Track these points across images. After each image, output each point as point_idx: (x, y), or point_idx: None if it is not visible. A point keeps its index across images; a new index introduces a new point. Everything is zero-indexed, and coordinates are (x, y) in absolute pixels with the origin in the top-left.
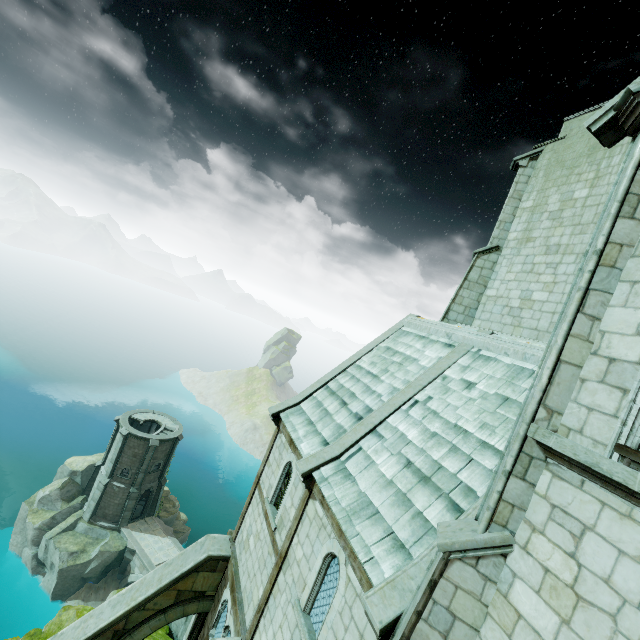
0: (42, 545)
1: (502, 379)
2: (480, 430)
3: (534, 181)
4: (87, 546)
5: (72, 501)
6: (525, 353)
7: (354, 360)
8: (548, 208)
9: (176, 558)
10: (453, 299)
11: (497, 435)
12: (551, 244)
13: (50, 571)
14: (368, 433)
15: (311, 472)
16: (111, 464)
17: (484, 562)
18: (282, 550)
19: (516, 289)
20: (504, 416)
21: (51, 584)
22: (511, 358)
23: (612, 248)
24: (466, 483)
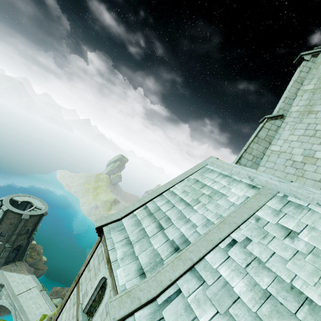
0: None
1: None
2: None
3: (315, 71)
4: None
5: None
6: None
7: (169, 187)
8: None
9: None
10: (245, 149)
11: None
12: None
13: None
14: (186, 271)
15: (123, 320)
16: None
17: None
18: None
19: (299, 148)
20: None
21: None
22: None
23: None
24: None
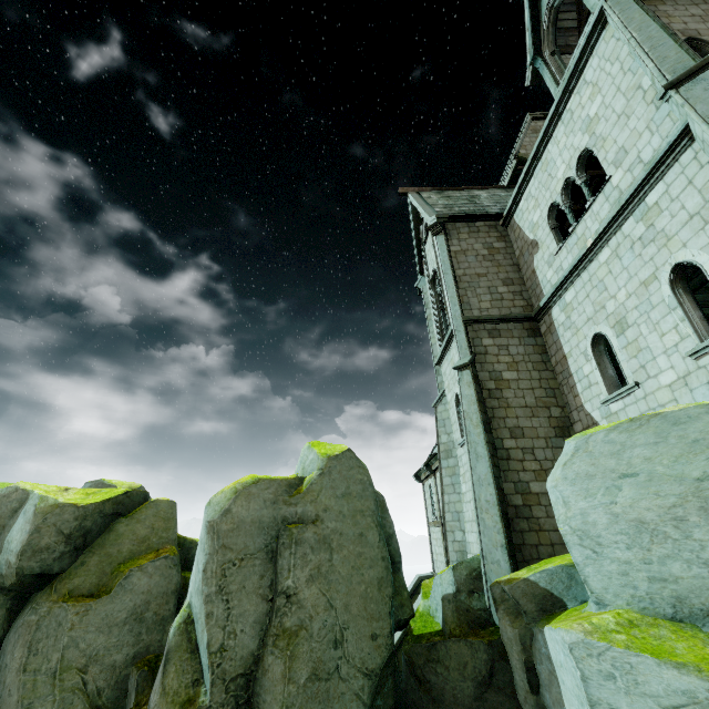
0: None
1: None
2: None
3: None
4: None
5: None
6: None
7: None
8: None
9: None
10: None
11: None
12: None
13: None
14: None
15: (427, 462)
16: None
17: (443, 401)
18: (439, 515)
19: None
20: None
21: None
22: None
23: (428, 317)
24: None
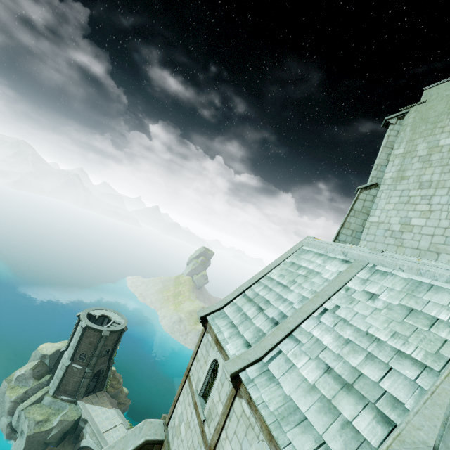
0: (15, 415)
1: (402, 291)
2: (392, 339)
3: (403, 134)
4: (50, 416)
5: (41, 379)
6: (420, 269)
7: (265, 272)
8: (417, 153)
9: (118, 441)
10: (342, 224)
11: (411, 345)
12: (423, 181)
13: (20, 437)
14: (285, 337)
15: (238, 373)
16: (72, 350)
17: None
18: (211, 443)
19: (396, 216)
20: (413, 326)
21: (20, 448)
22: (406, 273)
23: None
24: (390, 393)
